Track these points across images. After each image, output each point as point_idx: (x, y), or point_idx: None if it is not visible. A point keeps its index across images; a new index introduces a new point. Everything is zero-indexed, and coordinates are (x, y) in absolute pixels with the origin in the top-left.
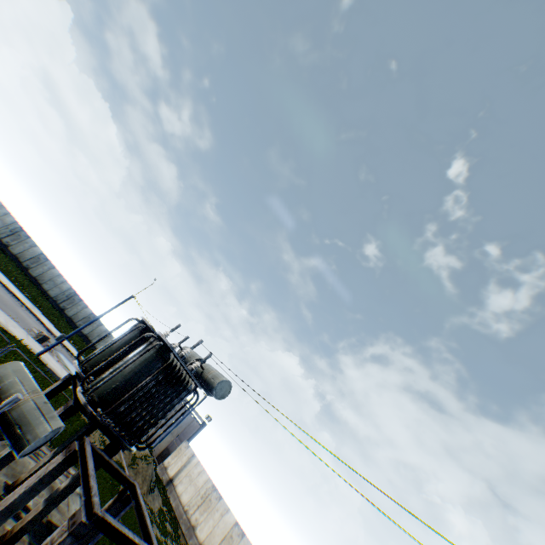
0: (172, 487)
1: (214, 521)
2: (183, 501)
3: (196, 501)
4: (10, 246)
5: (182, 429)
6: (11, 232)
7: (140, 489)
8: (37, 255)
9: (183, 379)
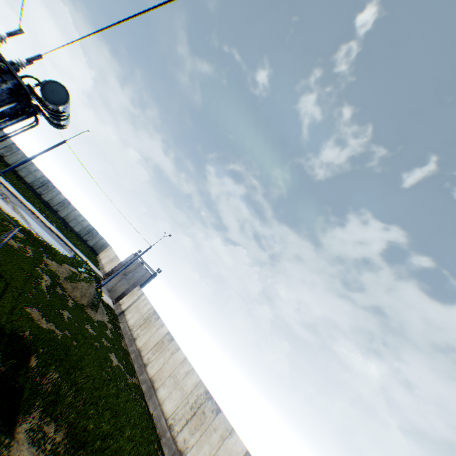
0: (123, 316)
1: (150, 334)
2: (129, 324)
3: (139, 323)
4: None
5: (137, 280)
6: None
7: (79, 301)
8: (10, 145)
9: None
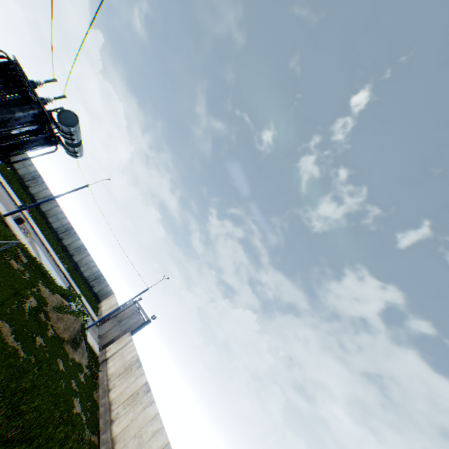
0: (105, 364)
1: (127, 384)
2: (109, 373)
3: (119, 371)
4: (30, 187)
5: (130, 326)
6: (32, 177)
7: (60, 333)
8: (48, 196)
9: (28, 96)
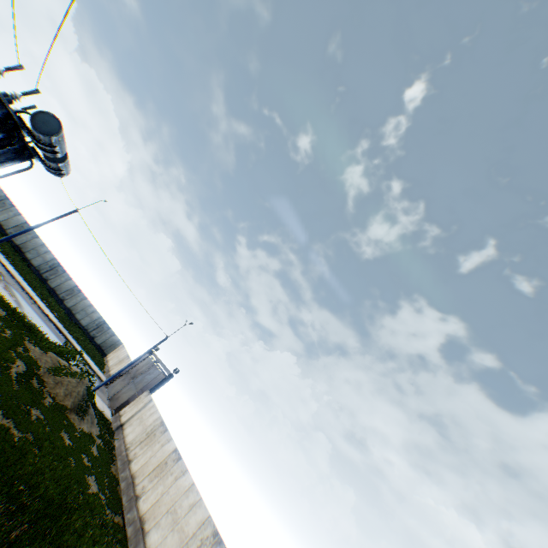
0: (120, 431)
1: (152, 453)
2: (127, 441)
3: (140, 439)
4: None
5: (147, 383)
6: None
7: (61, 401)
8: (22, 224)
9: None
